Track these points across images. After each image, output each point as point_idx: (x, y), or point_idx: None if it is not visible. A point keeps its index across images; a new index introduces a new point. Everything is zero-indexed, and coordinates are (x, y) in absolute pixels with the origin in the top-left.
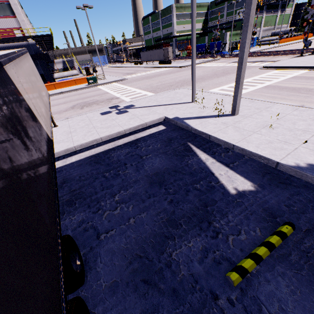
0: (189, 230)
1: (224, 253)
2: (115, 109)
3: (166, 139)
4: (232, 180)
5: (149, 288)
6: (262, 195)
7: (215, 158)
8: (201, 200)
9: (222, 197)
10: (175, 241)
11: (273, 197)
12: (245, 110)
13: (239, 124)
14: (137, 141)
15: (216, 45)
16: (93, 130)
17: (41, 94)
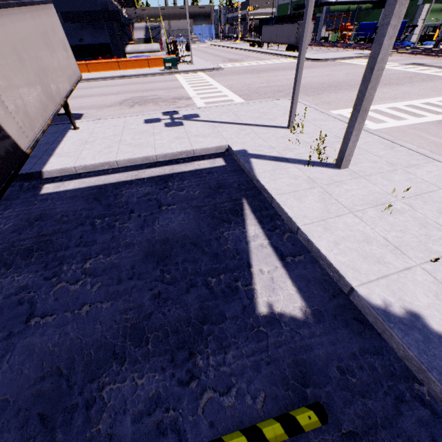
0: (152, 356)
1: (181, 420)
2: (168, 117)
3: (214, 184)
4: (274, 288)
5: (41, 432)
6: (310, 332)
7: (270, 239)
8: (203, 308)
9: (239, 314)
10: (123, 367)
11: (326, 345)
12: (365, 162)
13: (336, 188)
14: (171, 177)
15: None
16: (115, 146)
17: (47, 76)
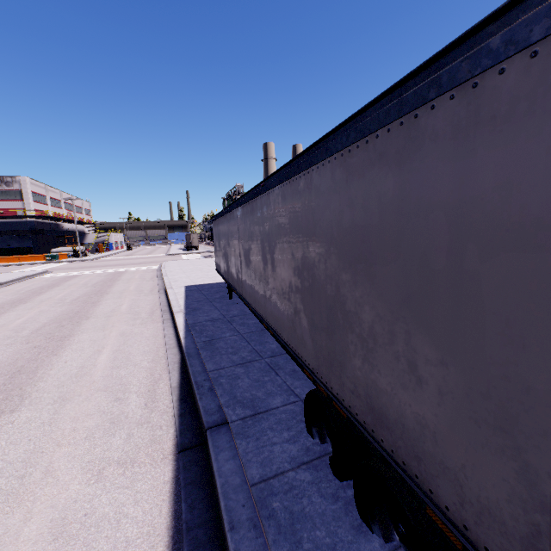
0: None
1: None
2: None
3: None
4: None
5: None
6: None
7: None
8: None
9: None
10: None
11: None
12: None
13: None
14: None
15: None
16: None
17: None
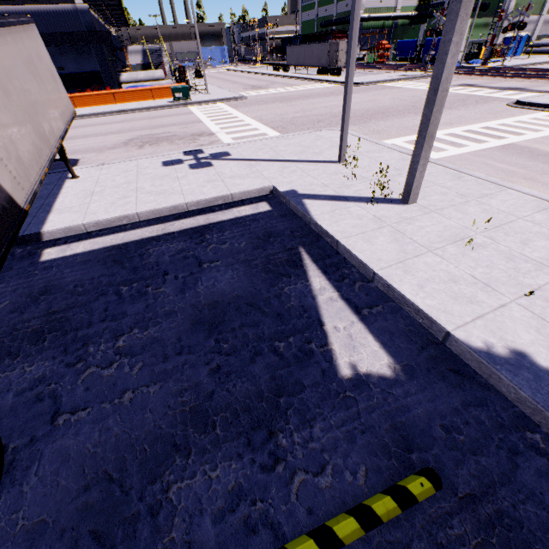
0: (224, 442)
1: (273, 511)
2: (191, 157)
3: (262, 233)
4: (354, 346)
5: None
6: (403, 391)
7: (340, 291)
8: (276, 379)
9: (319, 380)
10: (189, 460)
11: (424, 403)
12: (434, 195)
13: (408, 225)
14: (207, 228)
15: (434, 45)
16: (131, 196)
17: (38, 112)
